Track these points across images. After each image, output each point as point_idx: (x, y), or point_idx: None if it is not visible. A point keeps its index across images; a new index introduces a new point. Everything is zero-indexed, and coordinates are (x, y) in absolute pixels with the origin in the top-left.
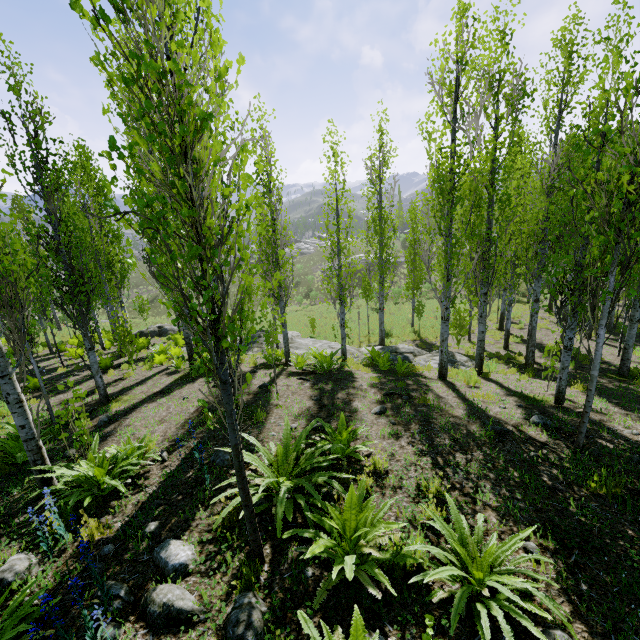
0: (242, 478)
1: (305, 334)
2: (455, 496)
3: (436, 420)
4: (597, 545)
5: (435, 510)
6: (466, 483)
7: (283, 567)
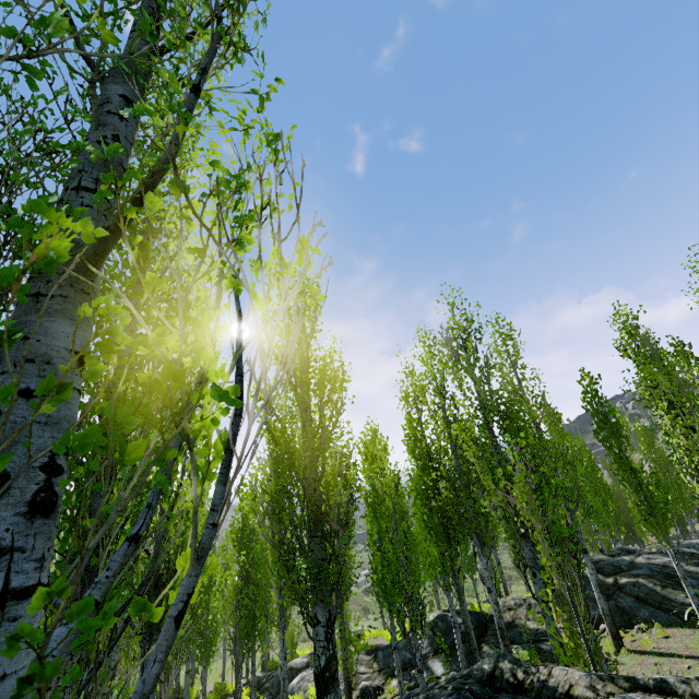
0: None
1: None
2: None
3: None
4: None
5: None
6: None
7: None
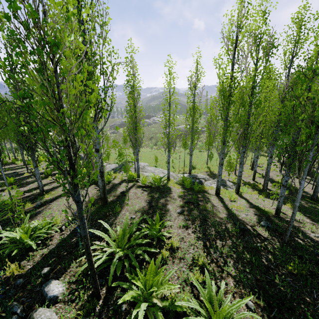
0: (88, 254)
1: (152, 164)
2: (212, 267)
3: (209, 219)
4: (288, 307)
5: (199, 276)
6: (219, 260)
7: (110, 302)
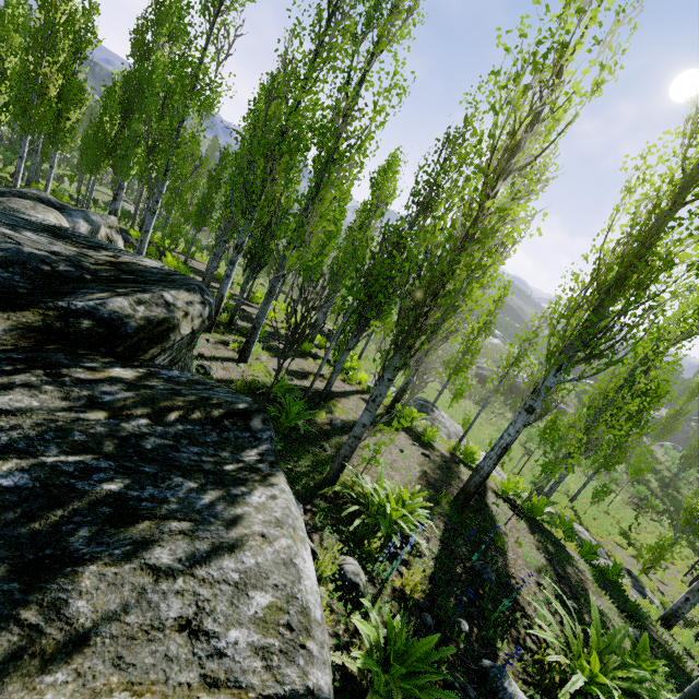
0: None
1: None
2: None
3: None
4: None
5: None
6: None
7: None
